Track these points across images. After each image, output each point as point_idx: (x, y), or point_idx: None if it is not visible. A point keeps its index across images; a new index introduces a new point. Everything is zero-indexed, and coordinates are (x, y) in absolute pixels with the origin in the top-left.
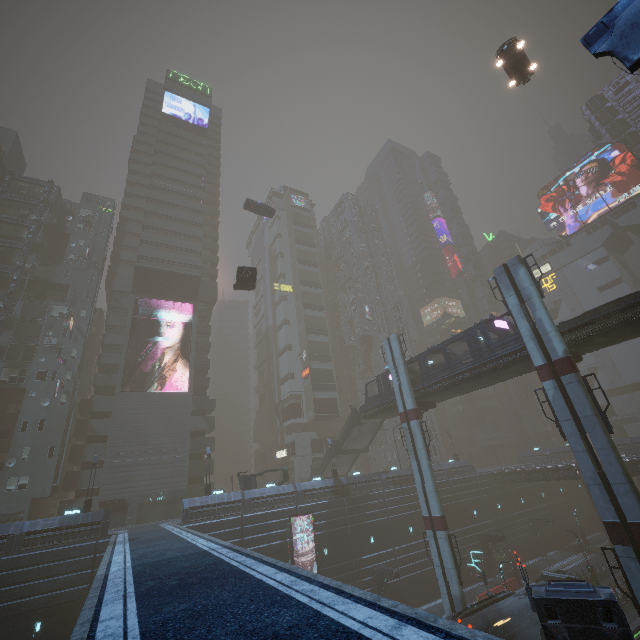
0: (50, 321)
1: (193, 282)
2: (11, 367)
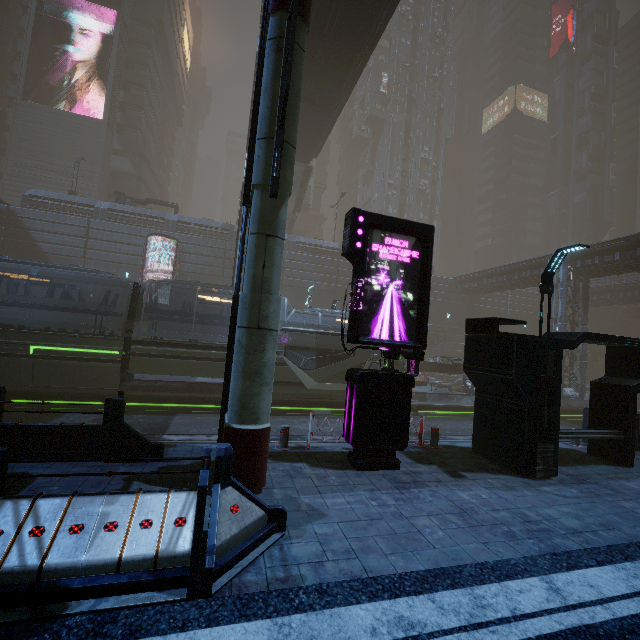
0: None
1: None
2: None
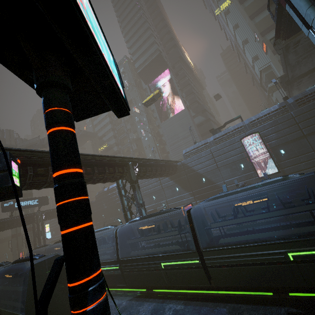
0: (134, 114)
1: (159, 59)
2: (134, 133)
